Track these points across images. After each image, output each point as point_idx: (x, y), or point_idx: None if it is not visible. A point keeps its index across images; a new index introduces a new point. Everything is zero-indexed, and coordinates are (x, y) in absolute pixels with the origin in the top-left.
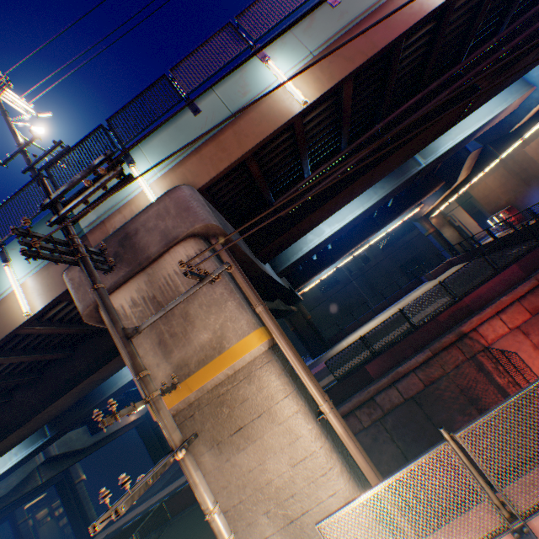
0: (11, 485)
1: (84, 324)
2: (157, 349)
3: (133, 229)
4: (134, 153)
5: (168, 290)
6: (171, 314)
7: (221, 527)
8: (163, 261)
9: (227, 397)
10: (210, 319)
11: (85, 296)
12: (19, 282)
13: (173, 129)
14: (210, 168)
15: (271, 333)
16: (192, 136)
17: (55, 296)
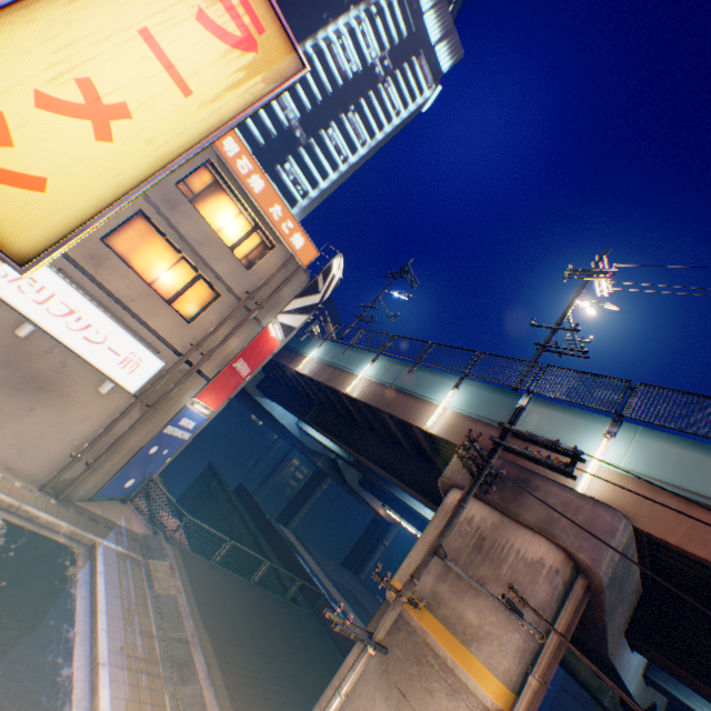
0: (314, 446)
1: (439, 456)
2: (440, 562)
3: (535, 482)
4: (623, 428)
5: (495, 549)
6: (475, 563)
7: (333, 705)
8: (521, 530)
9: (426, 665)
10: (489, 613)
11: (456, 471)
12: (445, 405)
13: (692, 455)
14: (677, 531)
15: (512, 708)
16: (704, 484)
17: (447, 437)
